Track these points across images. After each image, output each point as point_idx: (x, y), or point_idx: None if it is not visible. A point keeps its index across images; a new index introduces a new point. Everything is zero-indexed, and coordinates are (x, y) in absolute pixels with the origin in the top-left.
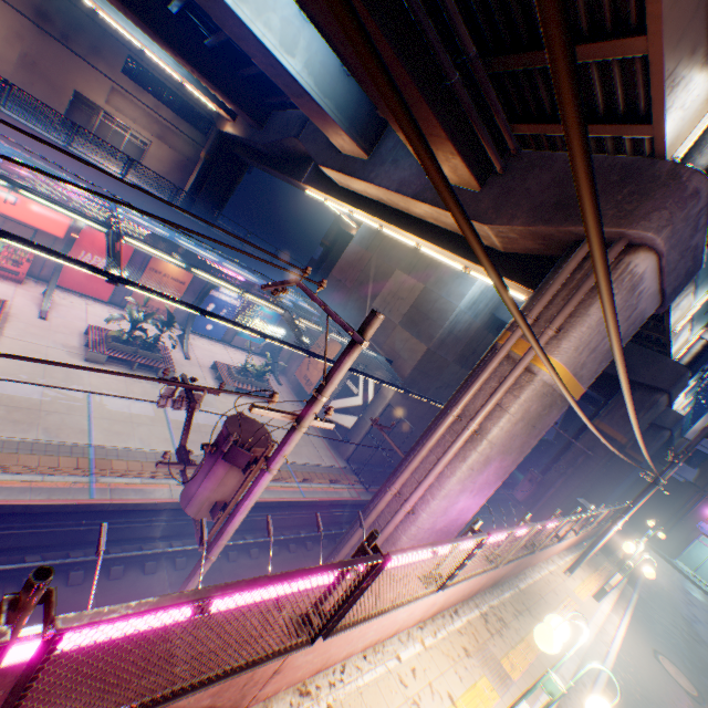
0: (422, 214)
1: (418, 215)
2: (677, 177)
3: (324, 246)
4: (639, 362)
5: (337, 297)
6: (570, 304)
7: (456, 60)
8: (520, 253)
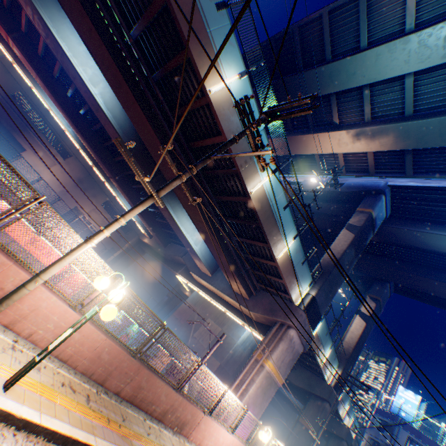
0: (229, 300)
1: (227, 300)
2: (297, 309)
3: (169, 296)
4: (315, 382)
5: (175, 327)
6: (273, 342)
7: (244, 267)
8: (261, 322)
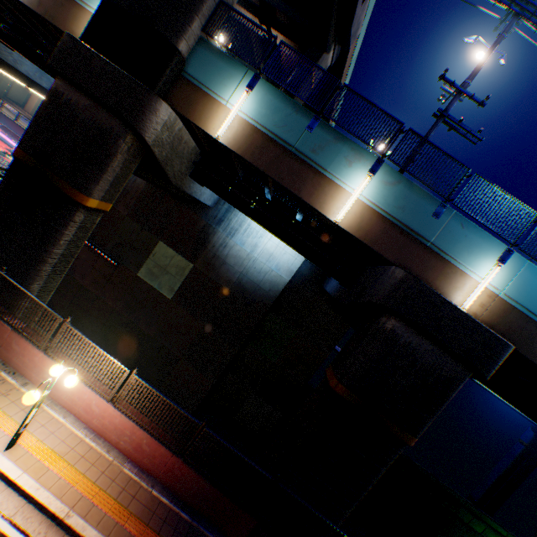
0: None
1: None
2: None
3: None
4: None
5: None
6: None
7: None
8: None
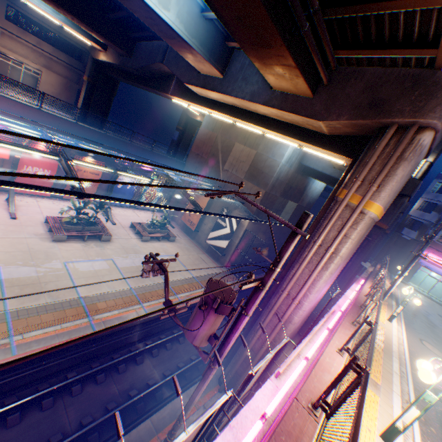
0: (267, 113)
1: (264, 114)
2: None
3: (179, 130)
4: None
5: (199, 165)
6: (385, 170)
7: (303, 12)
8: (340, 135)
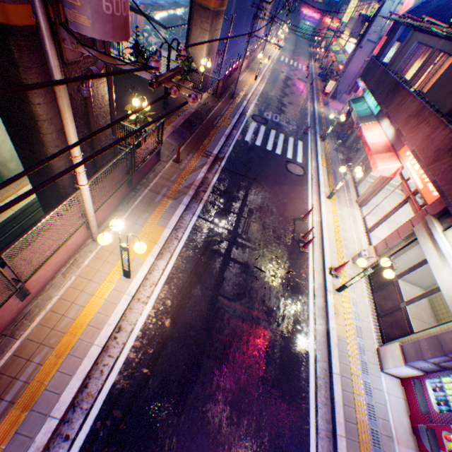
0: None
1: None
2: None
3: None
4: None
5: None
6: None
7: None
8: None
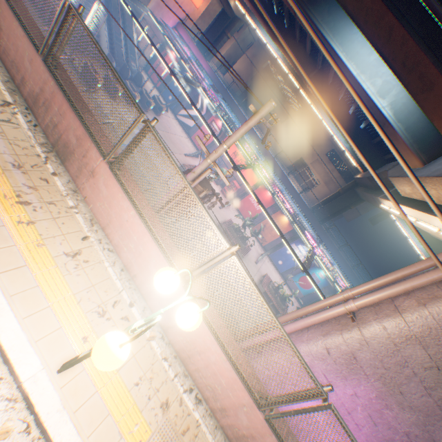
0: None
1: None
2: None
3: None
4: None
5: None
6: None
7: None
8: None
